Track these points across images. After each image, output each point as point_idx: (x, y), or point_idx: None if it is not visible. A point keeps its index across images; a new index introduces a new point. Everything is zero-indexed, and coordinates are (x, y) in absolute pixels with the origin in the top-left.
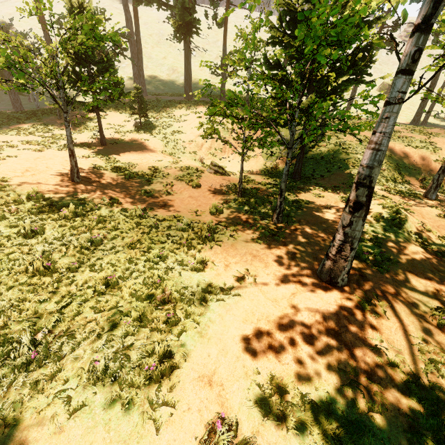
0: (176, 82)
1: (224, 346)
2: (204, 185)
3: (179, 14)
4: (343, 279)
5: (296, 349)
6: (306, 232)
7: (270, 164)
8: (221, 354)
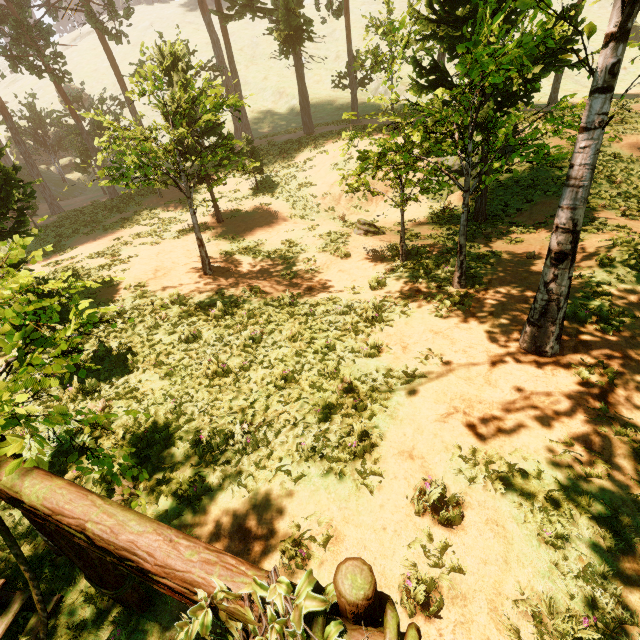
0: (287, 110)
1: (418, 426)
2: (355, 252)
3: (283, 21)
4: (554, 347)
5: (499, 424)
6: (501, 295)
7: (439, 205)
8: (417, 432)
